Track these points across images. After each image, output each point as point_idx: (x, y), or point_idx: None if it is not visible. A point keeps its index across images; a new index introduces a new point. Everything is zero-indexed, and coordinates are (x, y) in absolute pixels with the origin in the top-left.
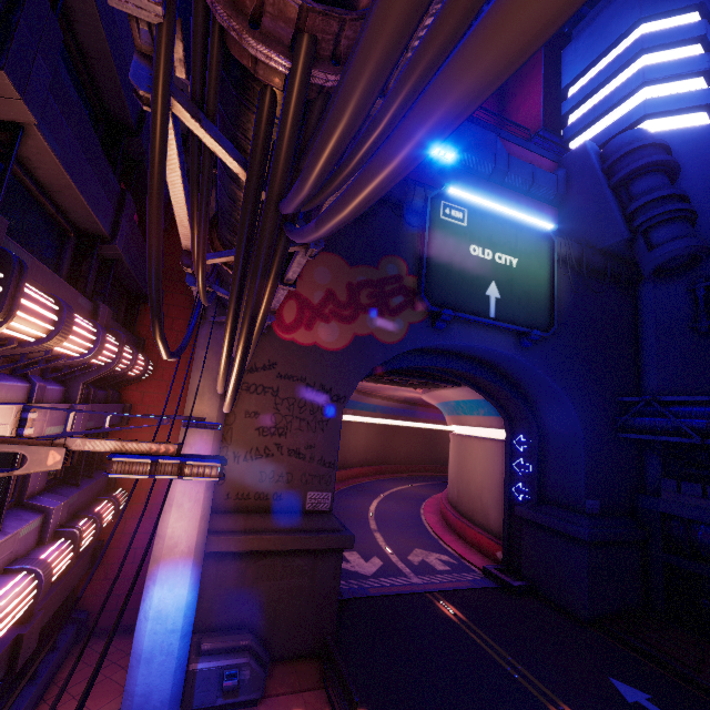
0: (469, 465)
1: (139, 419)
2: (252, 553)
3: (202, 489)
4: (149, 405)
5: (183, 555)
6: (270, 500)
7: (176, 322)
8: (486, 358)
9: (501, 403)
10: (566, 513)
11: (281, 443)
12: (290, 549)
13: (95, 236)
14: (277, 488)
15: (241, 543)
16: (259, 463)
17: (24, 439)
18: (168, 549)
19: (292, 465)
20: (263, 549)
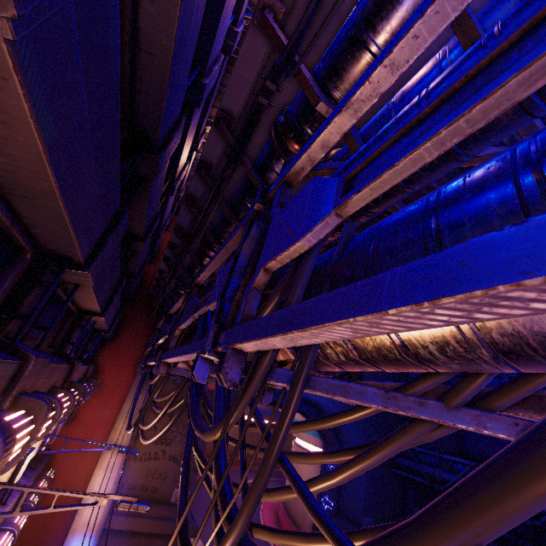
0: (299, 472)
1: (79, 419)
2: (127, 532)
3: (112, 483)
4: (88, 410)
5: (90, 529)
6: (149, 492)
7: (122, 356)
8: (311, 401)
9: (322, 430)
10: (351, 525)
11: (166, 450)
12: (153, 532)
13: (101, 330)
14: (156, 483)
15: (122, 523)
16: (148, 463)
17: (99, 494)
18: (82, 524)
19: (169, 467)
20: (136, 530)
